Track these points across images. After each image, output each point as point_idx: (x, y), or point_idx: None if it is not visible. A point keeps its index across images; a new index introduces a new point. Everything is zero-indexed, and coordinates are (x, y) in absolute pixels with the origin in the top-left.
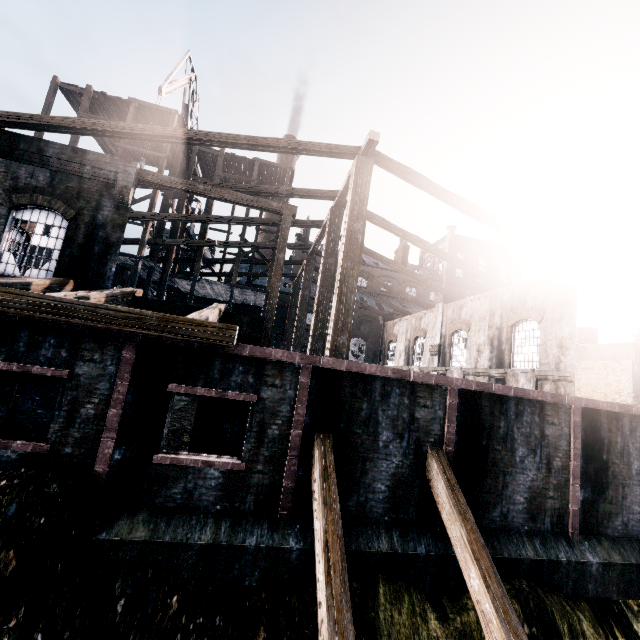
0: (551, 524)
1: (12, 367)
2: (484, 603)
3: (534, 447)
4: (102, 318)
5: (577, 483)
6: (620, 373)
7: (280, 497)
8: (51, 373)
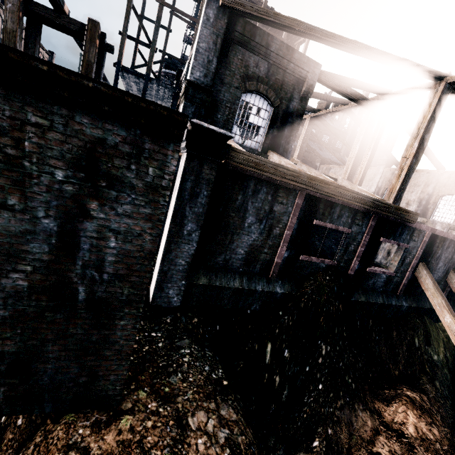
0: None
1: (332, 227)
2: None
3: None
4: (376, 206)
5: None
6: None
7: (400, 286)
8: (345, 230)
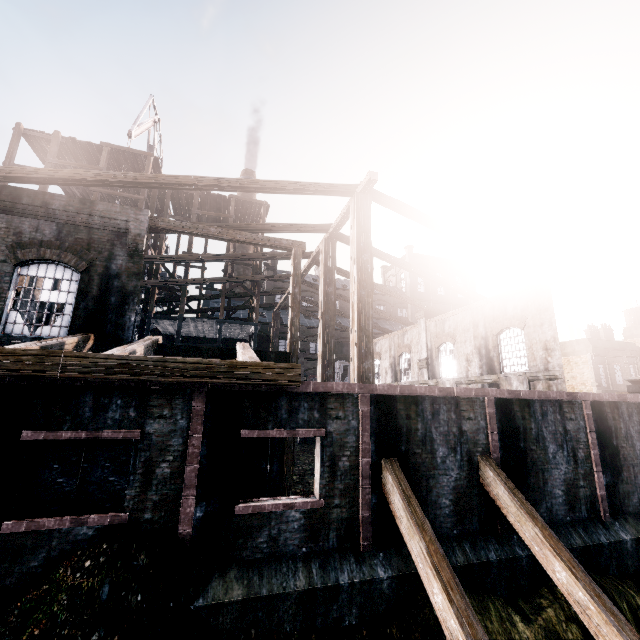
0: (587, 511)
1: (80, 435)
2: (576, 592)
3: (561, 443)
4: (172, 372)
5: (599, 470)
6: (582, 366)
7: (359, 528)
8: (122, 436)
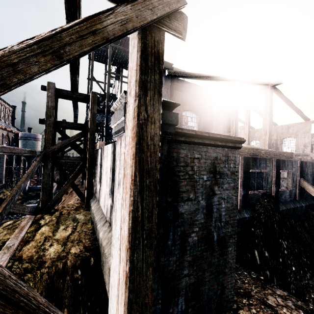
0: None
1: (259, 171)
2: None
3: None
4: (274, 154)
5: None
6: None
7: (296, 195)
8: (264, 171)
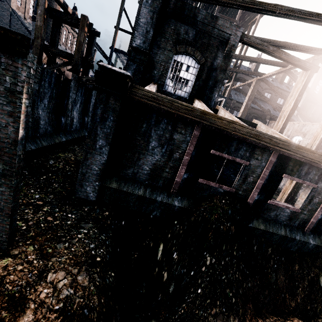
0: None
1: (229, 157)
2: None
3: None
4: (273, 143)
5: None
6: None
7: (308, 224)
8: (242, 162)
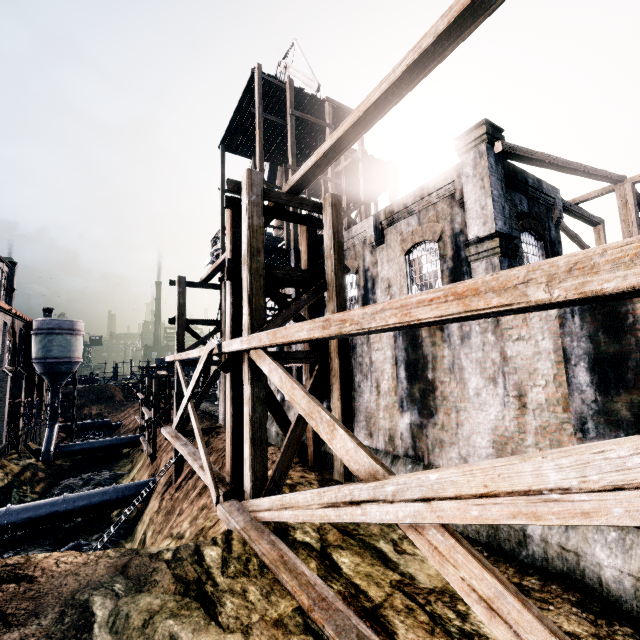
0: None
1: None
2: None
3: None
4: None
5: None
6: None
7: None
8: None
